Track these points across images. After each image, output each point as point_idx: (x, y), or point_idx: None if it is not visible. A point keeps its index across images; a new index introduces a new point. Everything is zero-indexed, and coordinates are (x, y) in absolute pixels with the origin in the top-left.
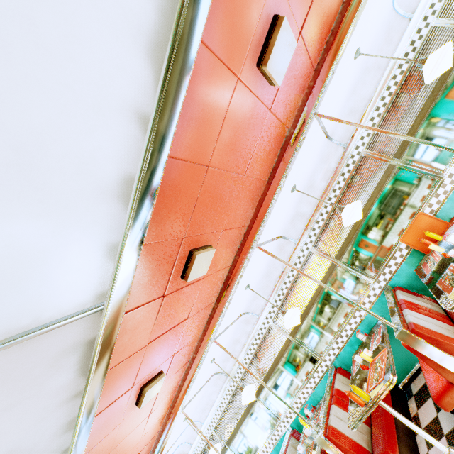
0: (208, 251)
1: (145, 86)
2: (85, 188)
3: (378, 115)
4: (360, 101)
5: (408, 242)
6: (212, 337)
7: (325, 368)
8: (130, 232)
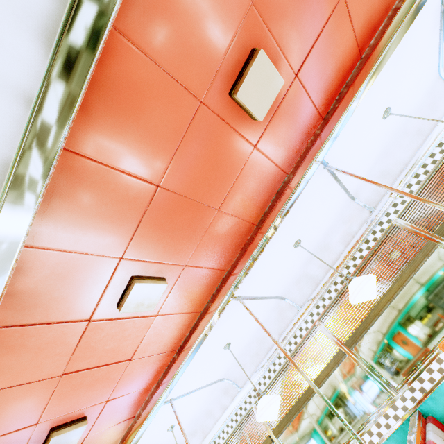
0: (154, 283)
1: (38, 71)
2: None
3: (417, 182)
4: (395, 164)
5: None
6: (163, 395)
7: None
8: None
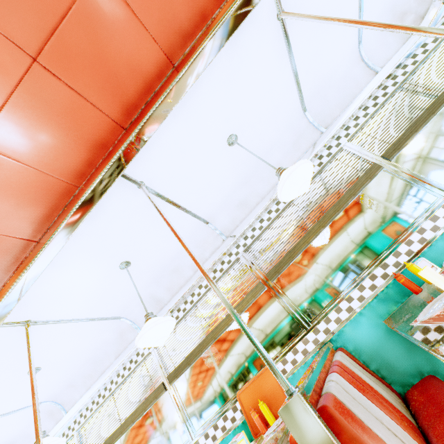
0: None
1: None
2: None
3: (268, 218)
4: (254, 195)
5: (244, 403)
6: None
7: None
8: None
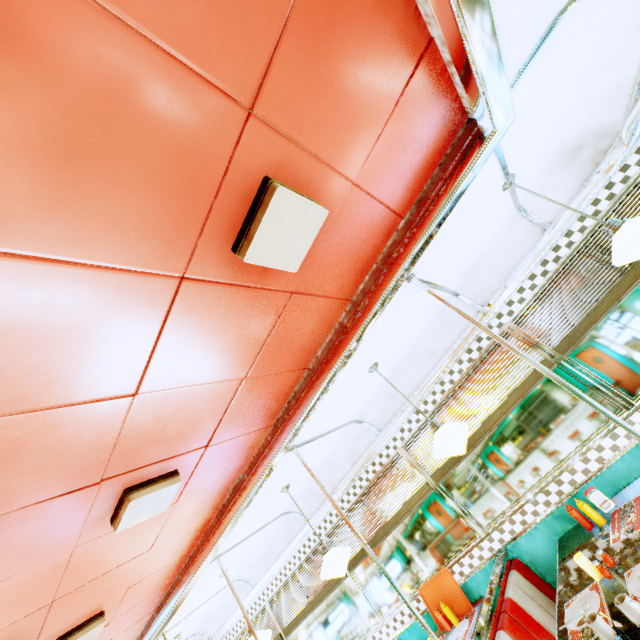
0: (87, 632)
1: None
2: None
3: (425, 410)
4: (404, 386)
5: (426, 598)
6: None
7: None
8: None
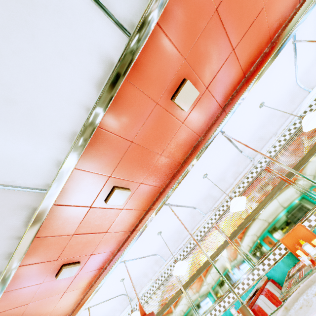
0: (124, 191)
1: (93, 97)
2: (53, 131)
3: (279, 145)
4: (267, 133)
5: (287, 244)
6: (121, 256)
7: None
8: (68, 157)
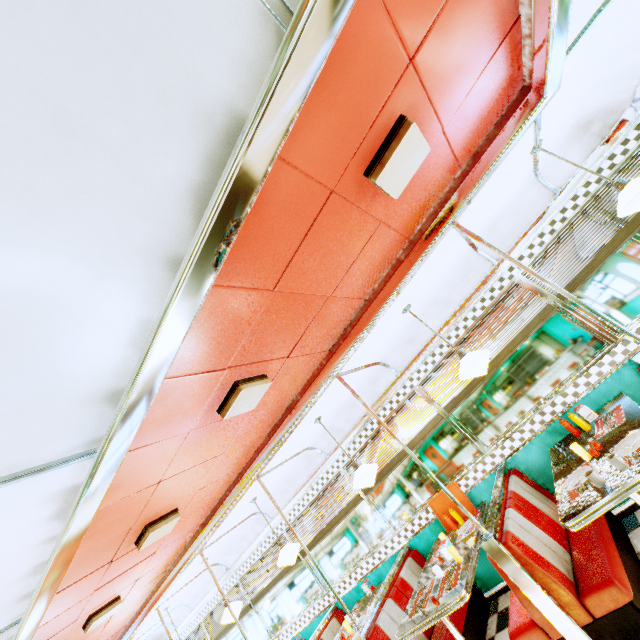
0: (168, 523)
1: (52, 528)
2: None
3: (440, 353)
4: (424, 332)
5: (436, 508)
6: (191, 559)
7: (328, 604)
8: (39, 596)
